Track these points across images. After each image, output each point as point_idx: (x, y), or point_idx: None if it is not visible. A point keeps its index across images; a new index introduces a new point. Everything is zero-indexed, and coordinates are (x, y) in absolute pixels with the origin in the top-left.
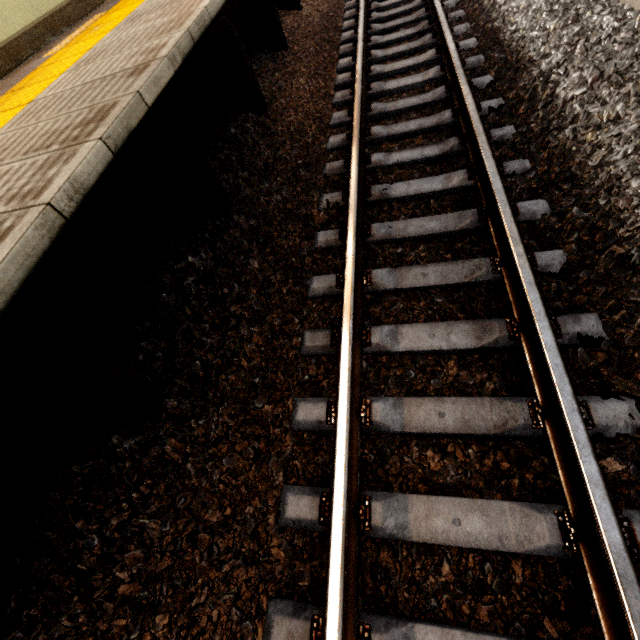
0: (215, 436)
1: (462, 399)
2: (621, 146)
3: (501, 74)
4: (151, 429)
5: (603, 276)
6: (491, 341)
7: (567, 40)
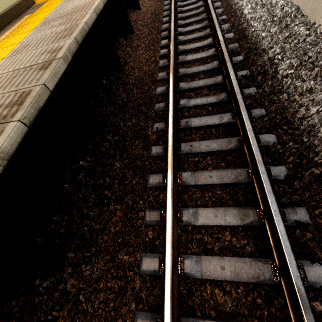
0: (96, 275)
1: (234, 258)
2: (314, 106)
3: (247, 56)
4: (59, 272)
5: (307, 184)
6: (248, 222)
7: (282, 40)
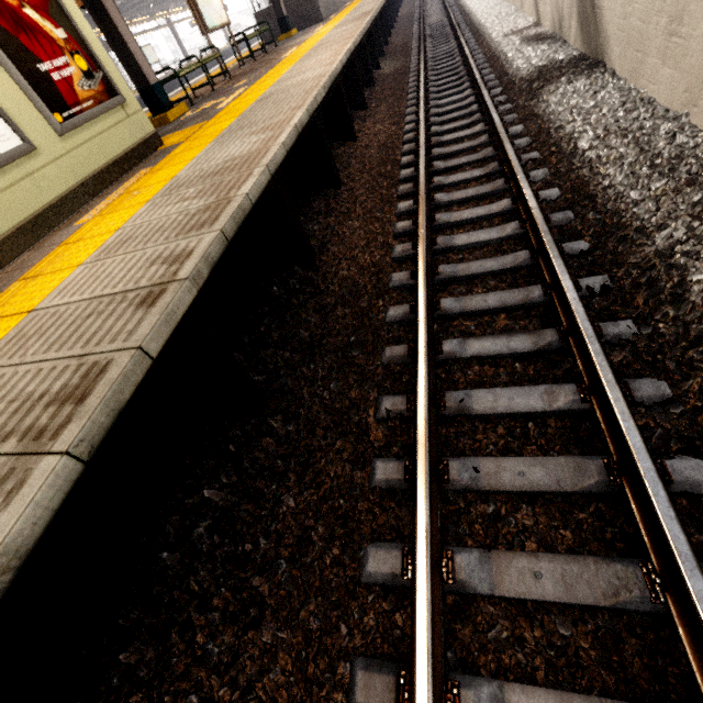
0: None
1: None
2: None
3: (600, 240)
4: None
5: None
6: None
7: (686, 210)
